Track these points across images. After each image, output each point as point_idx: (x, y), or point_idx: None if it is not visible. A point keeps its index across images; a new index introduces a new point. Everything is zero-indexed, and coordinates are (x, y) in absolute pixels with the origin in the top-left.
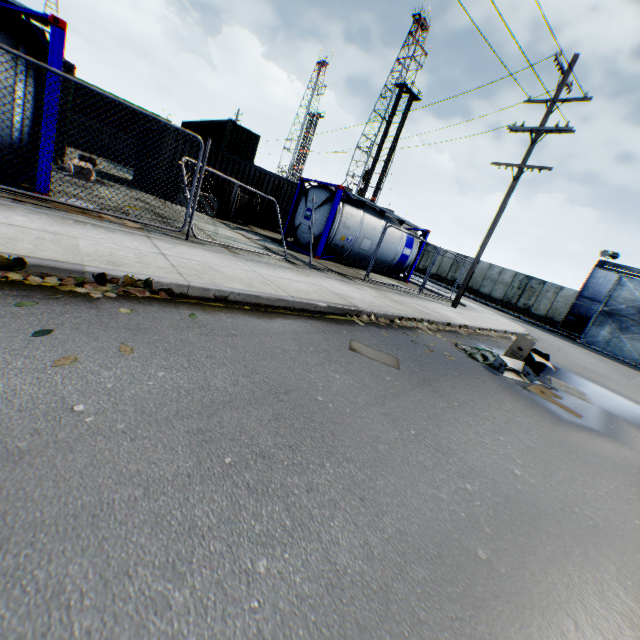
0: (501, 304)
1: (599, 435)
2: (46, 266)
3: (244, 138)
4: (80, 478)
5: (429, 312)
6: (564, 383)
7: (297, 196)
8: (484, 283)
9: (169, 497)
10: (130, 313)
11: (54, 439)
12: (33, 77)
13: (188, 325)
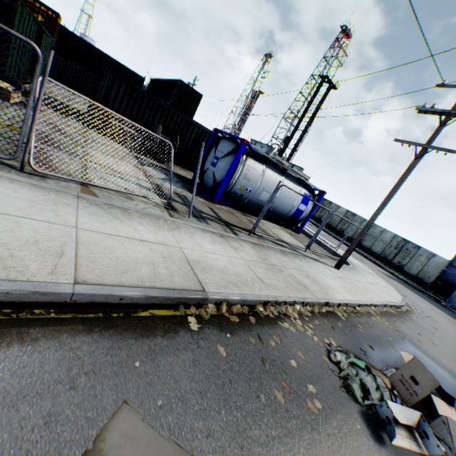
0: (378, 258)
1: None
2: None
3: (189, 95)
4: None
5: (307, 283)
6: None
7: (210, 144)
8: (366, 238)
9: None
10: None
11: None
12: None
13: None
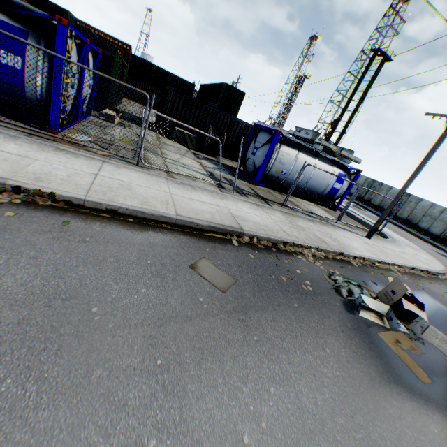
0: (437, 239)
1: (435, 411)
2: None
3: (234, 95)
4: None
5: (327, 240)
6: (445, 335)
7: (250, 137)
8: (423, 219)
9: None
10: (12, 216)
11: None
12: (48, 58)
13: (52, 229)
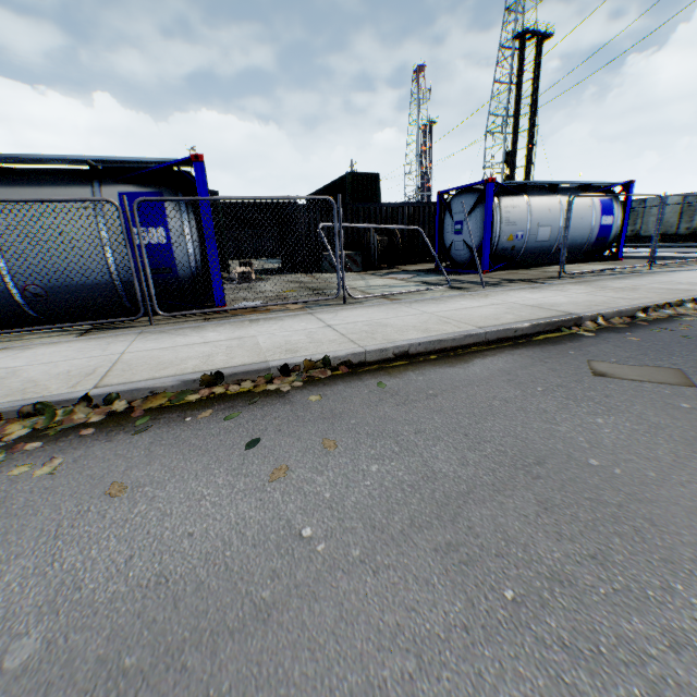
0: None
1: None
2: (238, 373)
3: (364, 183)
4: (334, 642)
5: (683, 287)
6: None
7: (439, 214)
8: None
9: (453, 671)
10: (319, 399)
11: (293, 581)
12: (191, 212)
13: (379, 397)
